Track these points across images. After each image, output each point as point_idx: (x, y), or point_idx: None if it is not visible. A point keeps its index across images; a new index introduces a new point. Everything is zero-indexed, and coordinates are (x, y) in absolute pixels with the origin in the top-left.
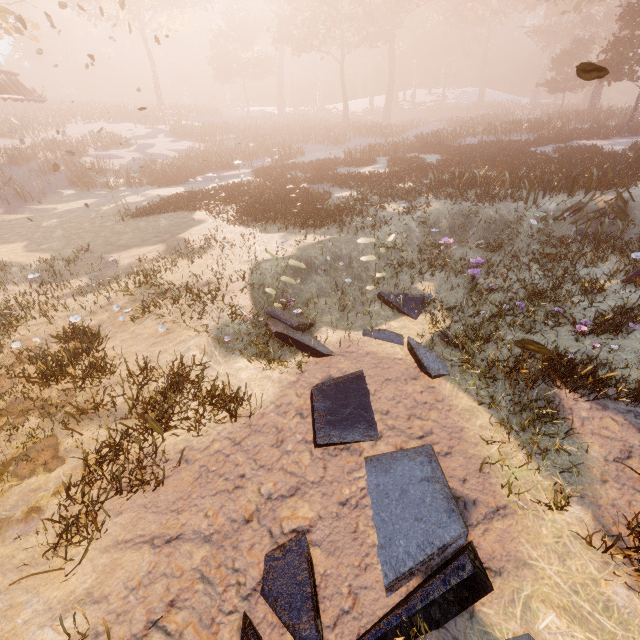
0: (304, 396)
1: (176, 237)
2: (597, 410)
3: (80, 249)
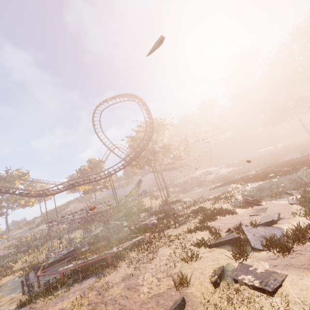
0: (251, 211)
1: (224, 191)
2: None
3: (200, 197)
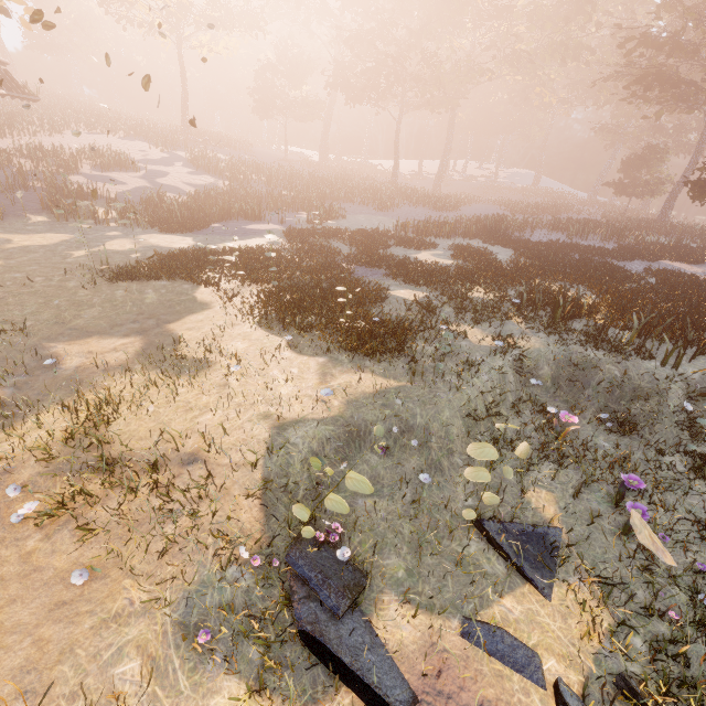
0: None
1: (163, 328)
2: None
3: (10, 325)
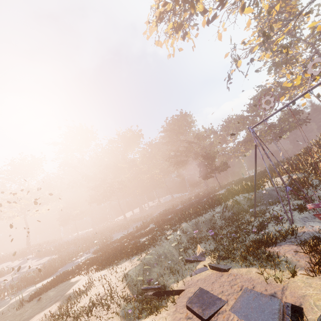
0: (184, 311)
1: (65, 294)
2: (279, 247)
3: None
